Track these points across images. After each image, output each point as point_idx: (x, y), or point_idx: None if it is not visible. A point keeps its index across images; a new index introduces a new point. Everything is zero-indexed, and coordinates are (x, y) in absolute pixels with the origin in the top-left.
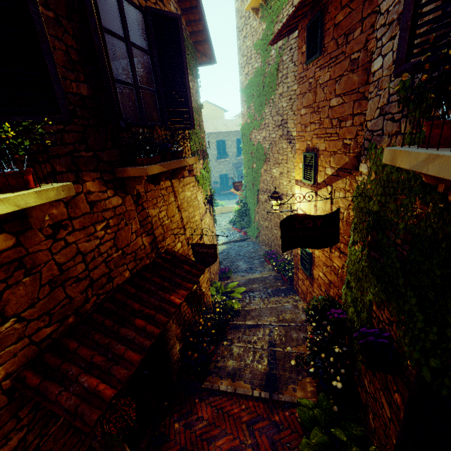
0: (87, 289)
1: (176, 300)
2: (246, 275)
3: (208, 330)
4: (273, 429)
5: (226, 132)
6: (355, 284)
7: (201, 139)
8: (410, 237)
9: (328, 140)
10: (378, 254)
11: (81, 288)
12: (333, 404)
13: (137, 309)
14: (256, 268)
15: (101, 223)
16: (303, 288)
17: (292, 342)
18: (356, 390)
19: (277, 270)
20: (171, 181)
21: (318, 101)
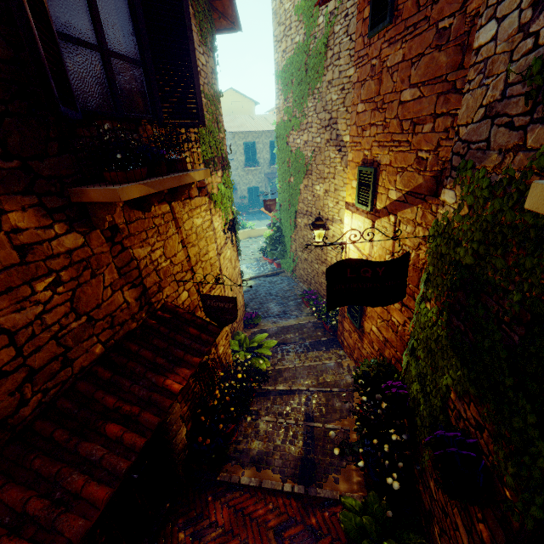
0: (23, 386)
1: (174, 386)
2: (278, 321)
3: (226, 404)
4: (308, 537)
5: (257, 131)
6: (424, 355)
7: (219, 141)
8: (529, 317)
9: (394, 151)
10: (464, 325)
11: (10, 387)
12: (387, 506)
13: (111, 405)
14: (292, 311)
15: (44, 278)
16: (349, 342)
17: (335, 413)
18: (416, 486)
19: (317, 316)
20: (171, 204)
21: (384, 93)
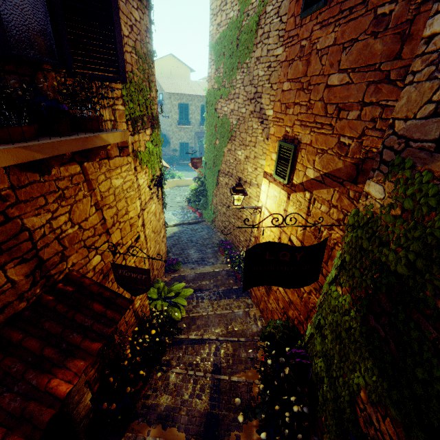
0: None
1: (60, 388)
2: (196, 267)
3: (136, 363)
4: None
5: (191, 95)
6: (332, 338)
7: (149, 100)
8: None
9: (316, 132)
10: (385, 331)
11: None
12: None
13: None
14: (209, 258)
15: None
16: (257, 293)
17: (240, 364)
18: None
19: (231, 266)
20: (82, 165)
21: (311, 75)
